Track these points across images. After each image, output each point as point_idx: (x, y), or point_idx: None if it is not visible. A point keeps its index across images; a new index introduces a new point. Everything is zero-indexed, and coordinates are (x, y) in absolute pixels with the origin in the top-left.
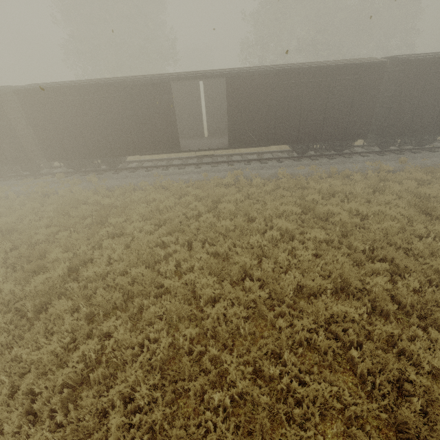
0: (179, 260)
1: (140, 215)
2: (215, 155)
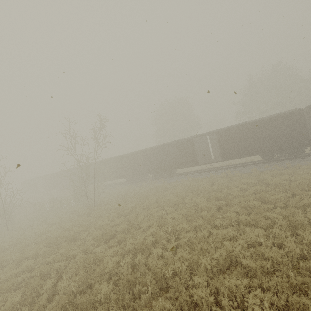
0: (193, 198)
1: (180, 189)
2: (218, 167)
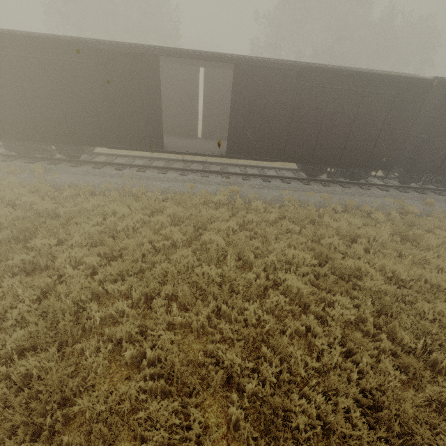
0: (122, 337)
1: (86, 236)
2: (208, 162)
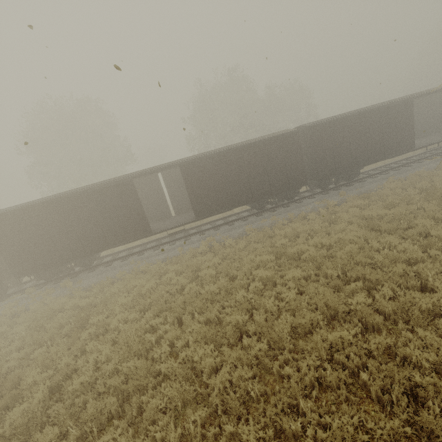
0: (172, 339)
1: (123, 306)
2: (186, 230)
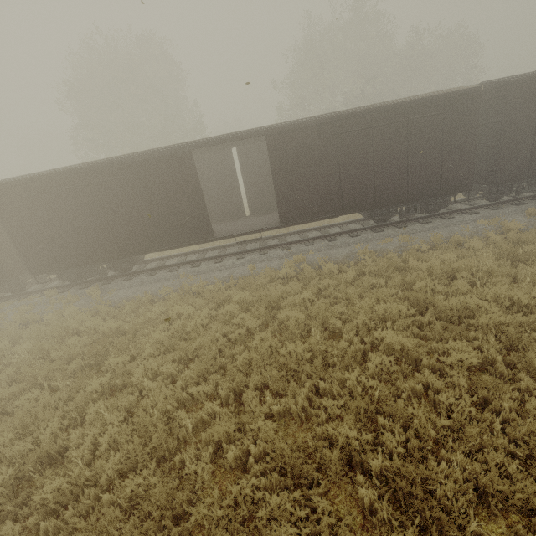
0: (220, 438)
1: (157, 345)
2: (263, 238)
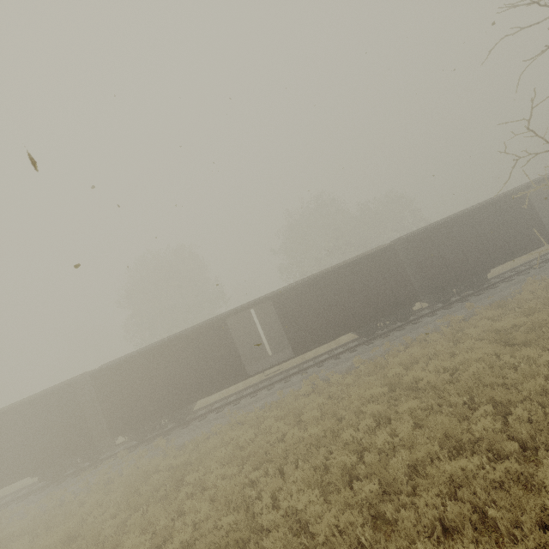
0: (274, 491)
1: (220, 462)
2: (285, 370)
